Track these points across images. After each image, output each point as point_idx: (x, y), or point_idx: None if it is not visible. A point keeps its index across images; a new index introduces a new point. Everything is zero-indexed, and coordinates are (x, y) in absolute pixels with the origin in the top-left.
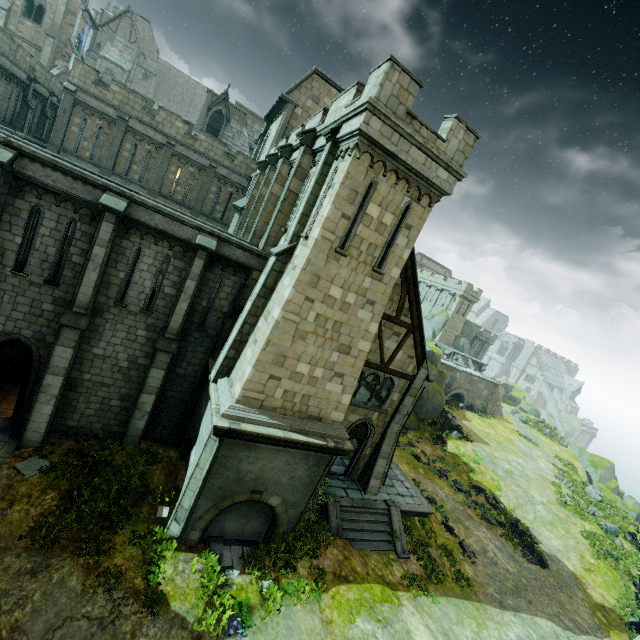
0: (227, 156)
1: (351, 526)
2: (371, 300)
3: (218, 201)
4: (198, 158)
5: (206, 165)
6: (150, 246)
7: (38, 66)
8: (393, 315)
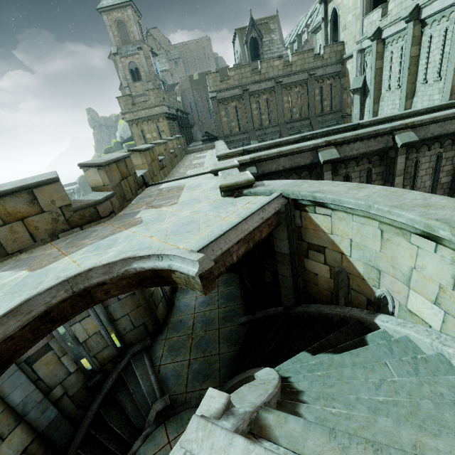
0: (317, 58)
1: None
2: None
3: (323, 98)
4: (298, 77)
5: (305, 78)
6: (424, 154)
7: (173, 101)
8: None
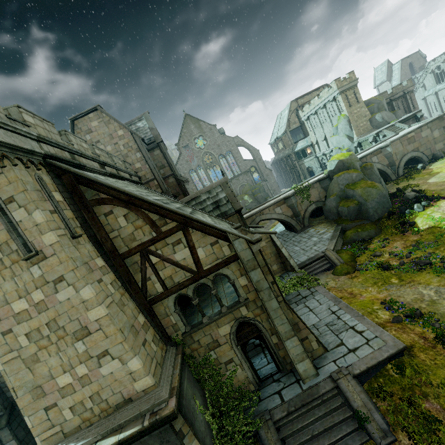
0: None
1: (298, 440)
2: (57, 278)
3: None
4: None
5: None
6: None
7: None
8: (154, 235)
